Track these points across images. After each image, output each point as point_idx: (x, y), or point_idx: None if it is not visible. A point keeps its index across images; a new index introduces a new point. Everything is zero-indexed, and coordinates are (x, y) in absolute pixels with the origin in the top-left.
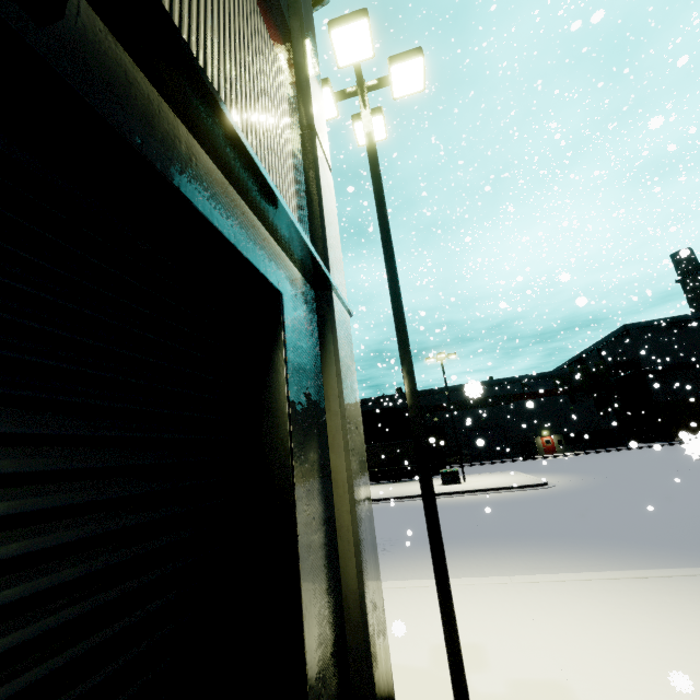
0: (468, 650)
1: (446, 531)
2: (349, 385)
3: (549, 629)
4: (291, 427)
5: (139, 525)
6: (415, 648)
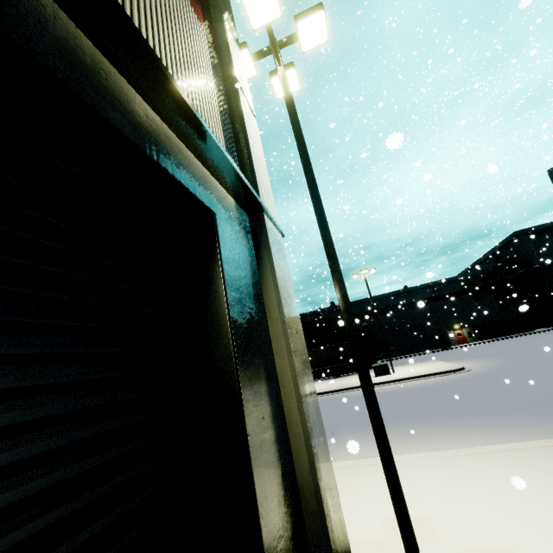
0: (417, 521)
1: (383, 414)
2: (286, 295)
3: (488, 498)
4: (233, 334)
5: (67, 446)
6: (368, 521)
